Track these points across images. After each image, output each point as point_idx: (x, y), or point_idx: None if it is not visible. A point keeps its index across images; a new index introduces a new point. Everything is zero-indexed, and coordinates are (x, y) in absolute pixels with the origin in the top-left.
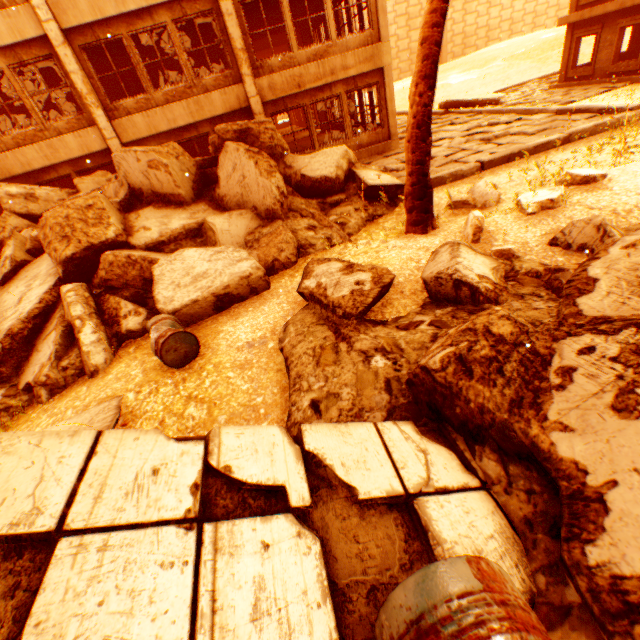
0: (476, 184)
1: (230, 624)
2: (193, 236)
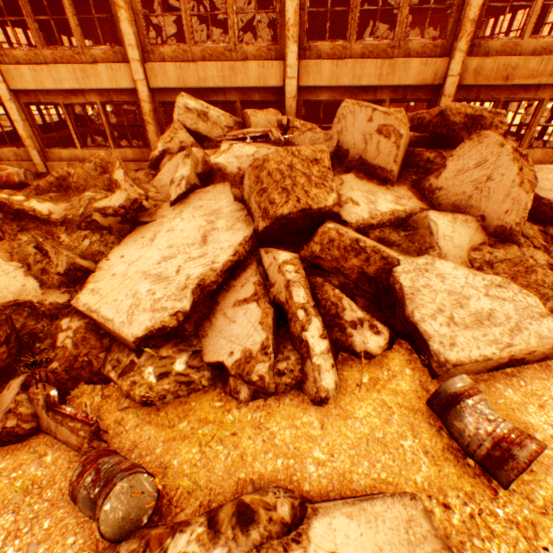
0: None
1: None
2: (395, 225)
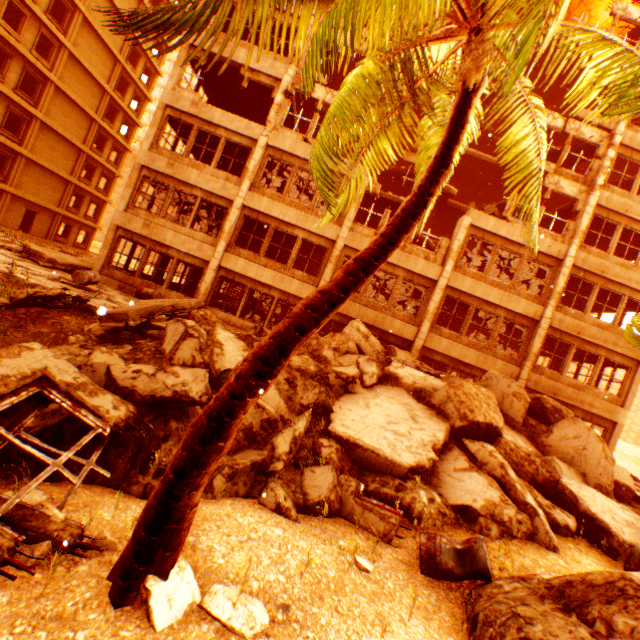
0: None
1: None
2: None
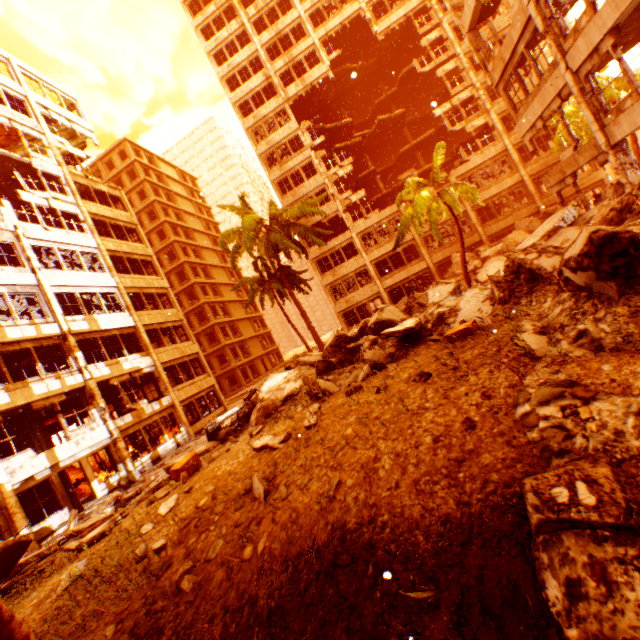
0: None
1: None
2: None
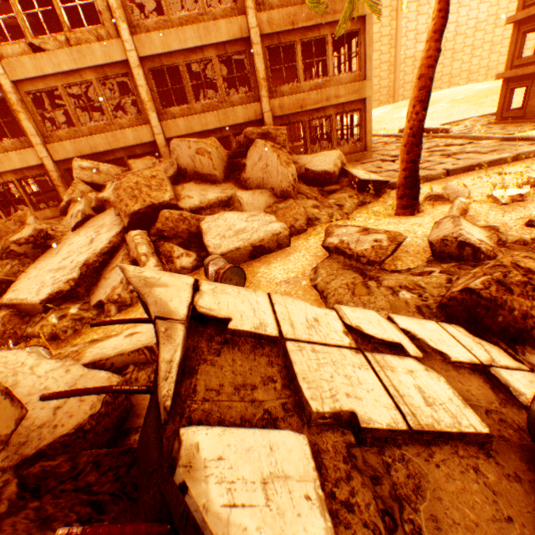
0: (449, 183)
1: (415, 404)
2: (223, 206)
